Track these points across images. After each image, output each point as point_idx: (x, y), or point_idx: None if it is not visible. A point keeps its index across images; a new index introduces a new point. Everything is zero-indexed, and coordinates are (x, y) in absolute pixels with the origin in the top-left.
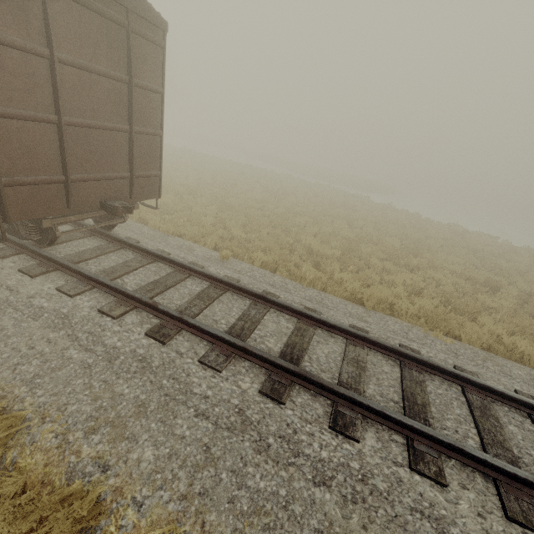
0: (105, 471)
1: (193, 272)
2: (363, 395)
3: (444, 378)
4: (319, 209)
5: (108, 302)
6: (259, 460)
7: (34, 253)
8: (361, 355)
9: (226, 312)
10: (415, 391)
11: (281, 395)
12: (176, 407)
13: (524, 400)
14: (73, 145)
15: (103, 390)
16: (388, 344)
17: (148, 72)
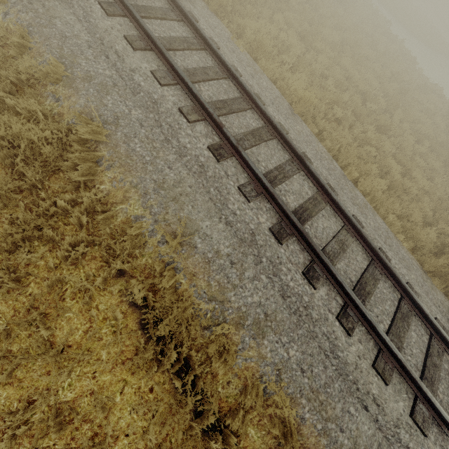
0: None
1: None
2: None
3: (189, 28)
4: None
5: None
6: None
7: None
8: None
9: None
10: (156, 11)
11: None
12: None
13: (218, 54)
14: None
15: None
16: None
17: None
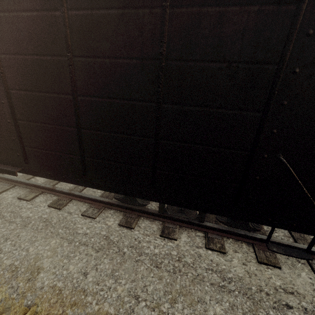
0: None
1: None
2: None
3: None
4: None
5: None
6: None
7: (238, 235)
8: None
9: None
10: None
11: None
12: None
13: None
14: None
15: None
16: None
17: None
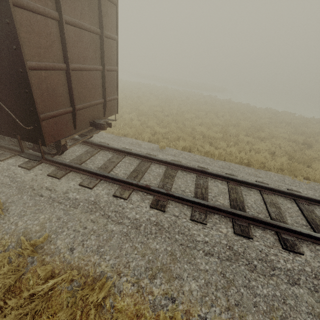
0: (174, 302)
1: (153, 160)
2: (289, 224)
3: None
4: (195, 108)
5: (115, 188)
6: (254, 276)
7: (51, 161)
8: (273, 200)
9: (185, 184)
10: (313, 217)
11: (248, 233)
12: (191, 251)
13: None
14: (74, 84)
15: (144, 248)
16: (286, 190)
17: (109, 24)
